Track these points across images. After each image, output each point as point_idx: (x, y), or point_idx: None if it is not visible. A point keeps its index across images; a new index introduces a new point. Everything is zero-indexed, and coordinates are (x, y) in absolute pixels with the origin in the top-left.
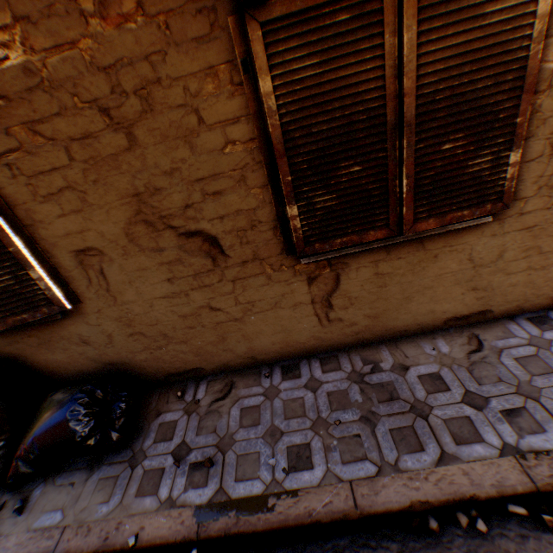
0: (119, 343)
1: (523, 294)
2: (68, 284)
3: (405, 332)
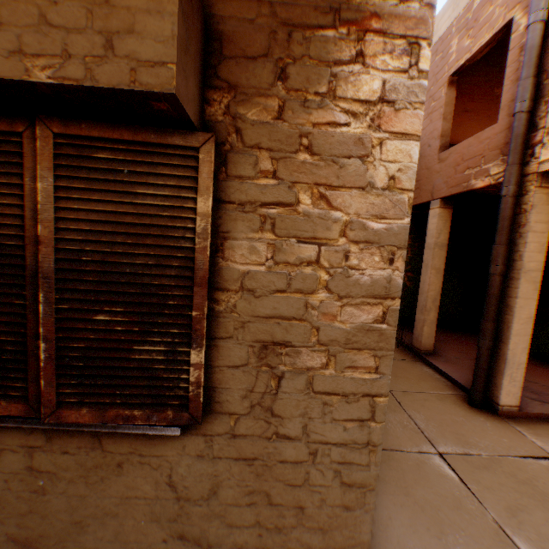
0: None
1: None
2: None
3: None
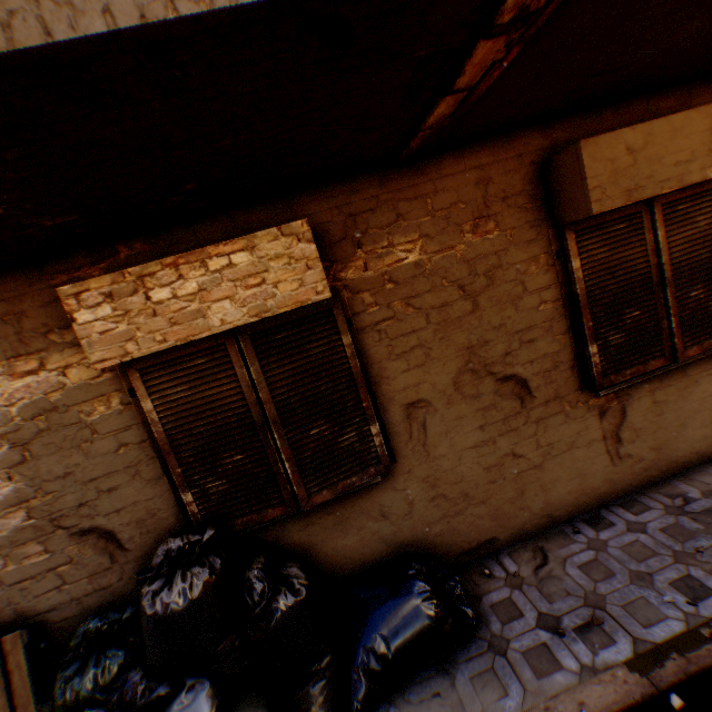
0: (418, 512)
1: None
2: (390, 441)
3: (685, 463)
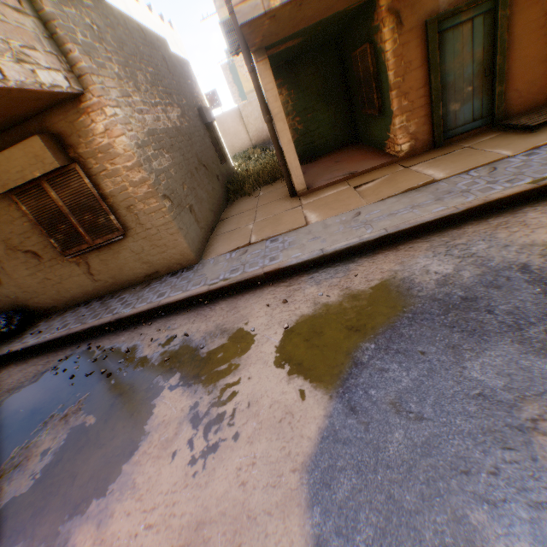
0: (21, 296)
1: (166, 263)
2: None
3: (131, 283)
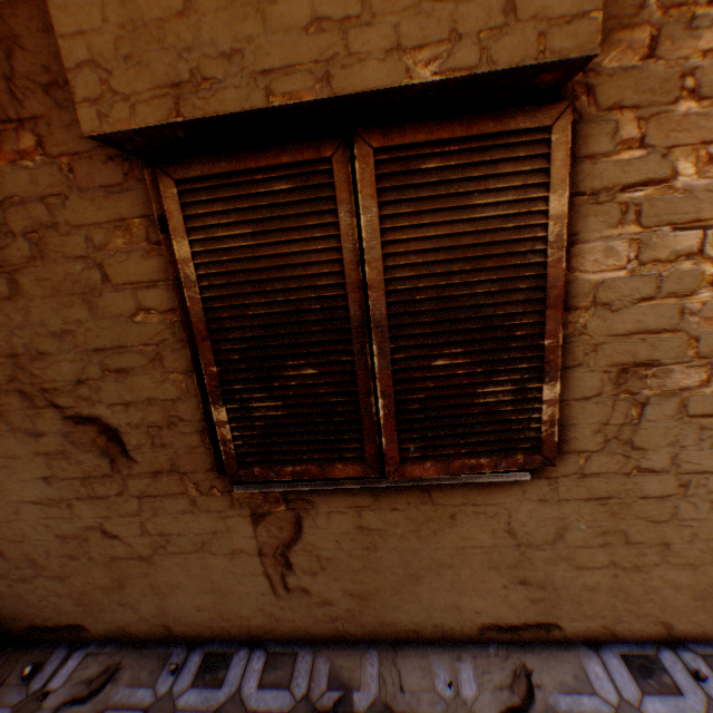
0: None
1: (612, 606)
2: None
3: (415, 632)
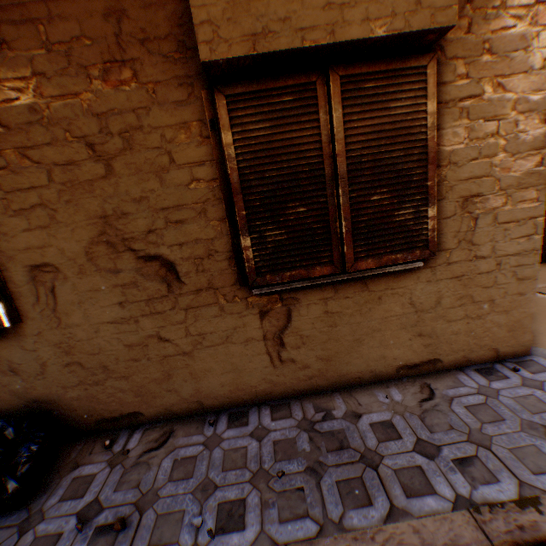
0: (53, 374)
1: (467, 343)
2: (14, 300)
3: (359, 379)
